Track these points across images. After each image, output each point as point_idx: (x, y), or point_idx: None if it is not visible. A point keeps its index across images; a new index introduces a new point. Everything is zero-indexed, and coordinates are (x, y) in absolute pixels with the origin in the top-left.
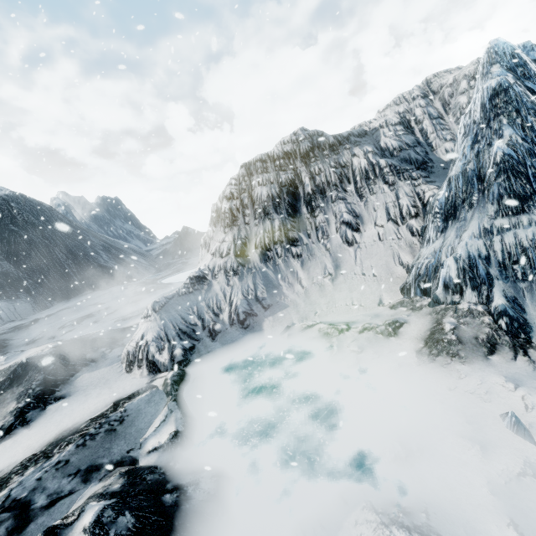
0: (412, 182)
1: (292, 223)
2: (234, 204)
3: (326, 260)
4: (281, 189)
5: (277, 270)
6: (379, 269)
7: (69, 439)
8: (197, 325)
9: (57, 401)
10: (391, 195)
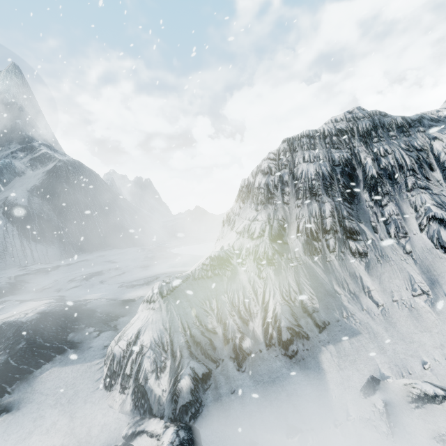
0: None
1: (349, 209)
2: (271, 180)
3: (409, 268)
4: (333, 168)
5: (329, 269)
6: None
7: None
8: (216, 333)
9: None
10: None
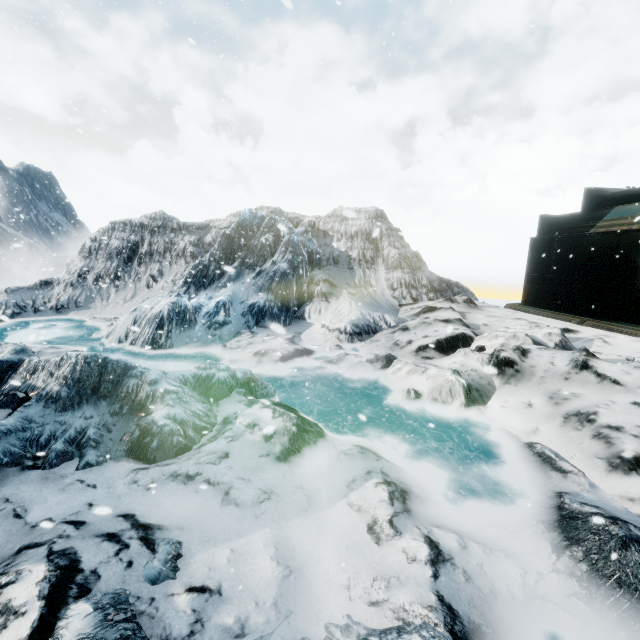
0: None
1: (124, 267)
2: (94, 245)
3: (130, 293)
4: (128, 245)
5: (100, 291)
6: None
7: None
8: (29, 304)
9: None
10: (184, 268)
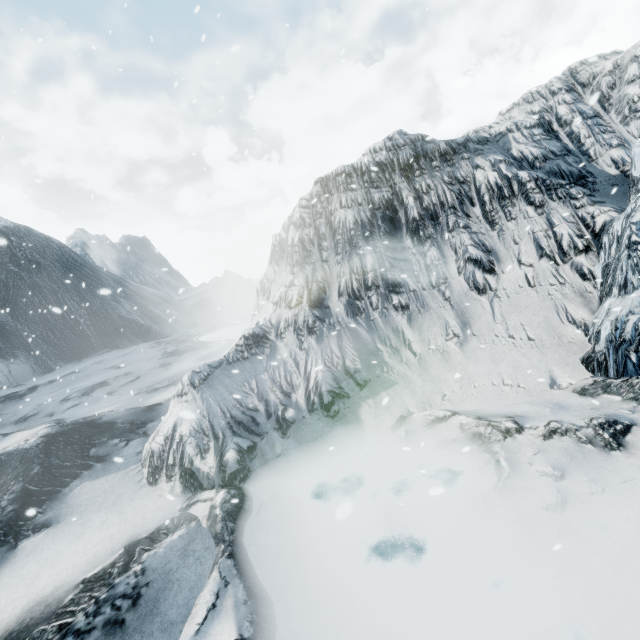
0: (571, 202)
1: (392, 260)
2: (305, 234)
3: (446, 315)
4: (374, 213)
5: (372, 328)
6: (537, 329)
7: (38, 632)
8: (258, 410)
9: (36, 532)
10: (540, 221)
